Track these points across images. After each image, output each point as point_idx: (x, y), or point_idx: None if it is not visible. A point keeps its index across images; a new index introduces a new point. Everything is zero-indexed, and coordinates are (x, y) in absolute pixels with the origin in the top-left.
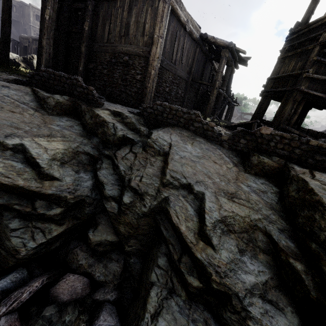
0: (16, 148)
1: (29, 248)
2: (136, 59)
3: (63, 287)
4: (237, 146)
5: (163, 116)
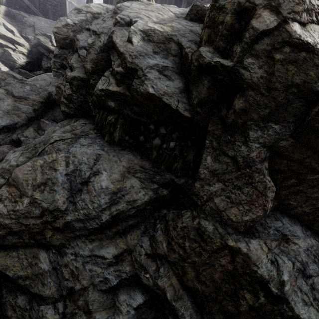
0: (49, 37)
1: (45, 66)
2: None
3: None
4: None
5: None
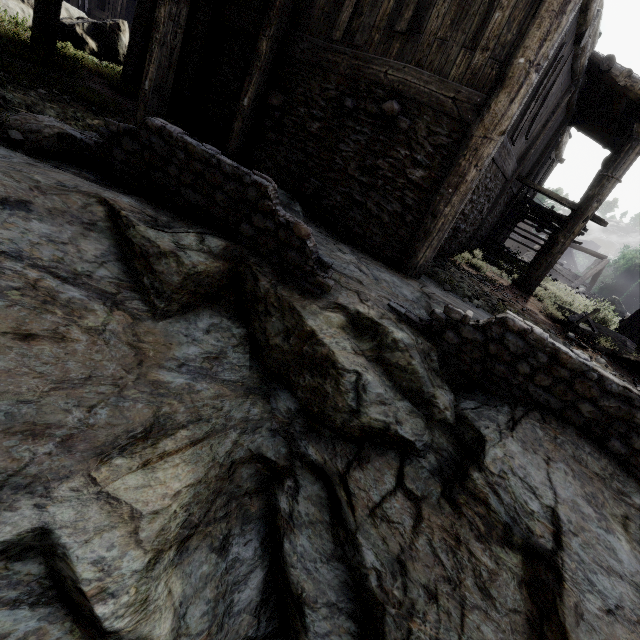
0: (15, 546)
1: None
2: (423, 116)
3: None
4: None
5: (516, 370)
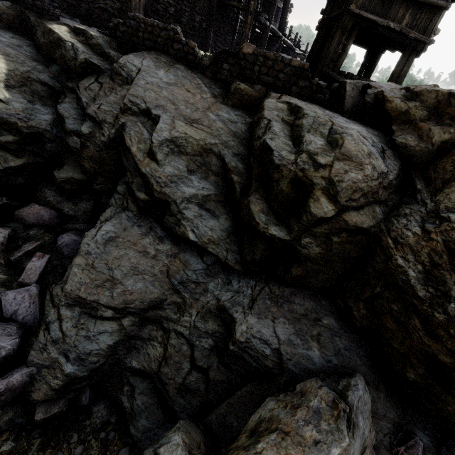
0: None
1: None
2: None
3: (27, 211)
4: (220, 74)
5: (139, 37)
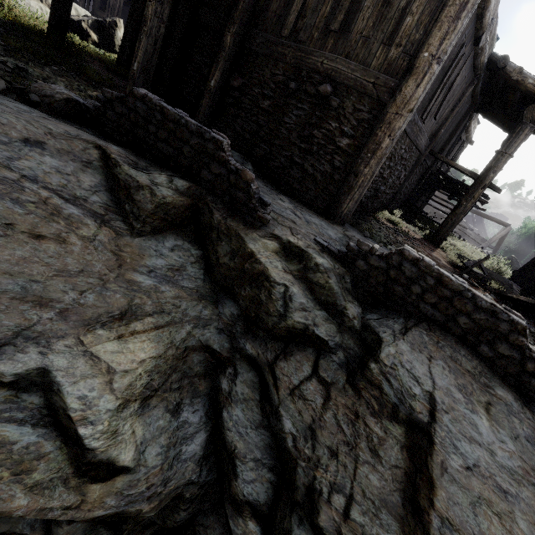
0: (23, 380)
1: None
2: (350, 97)
3: None
4: None
5: (410, 291)
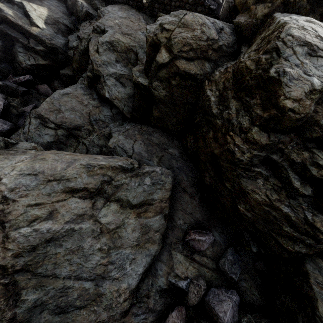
0: (19, 5)
1: (27, 64)
2: None
3: (41, 86)
4: (154, 12)
5: None
